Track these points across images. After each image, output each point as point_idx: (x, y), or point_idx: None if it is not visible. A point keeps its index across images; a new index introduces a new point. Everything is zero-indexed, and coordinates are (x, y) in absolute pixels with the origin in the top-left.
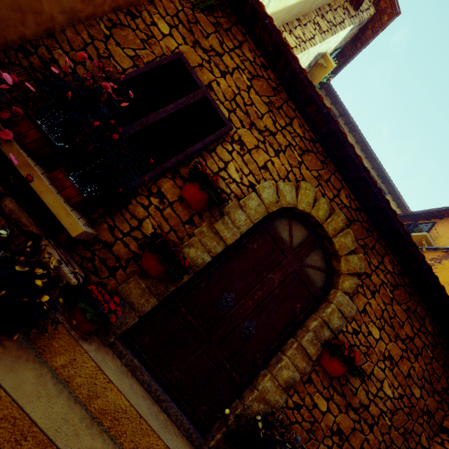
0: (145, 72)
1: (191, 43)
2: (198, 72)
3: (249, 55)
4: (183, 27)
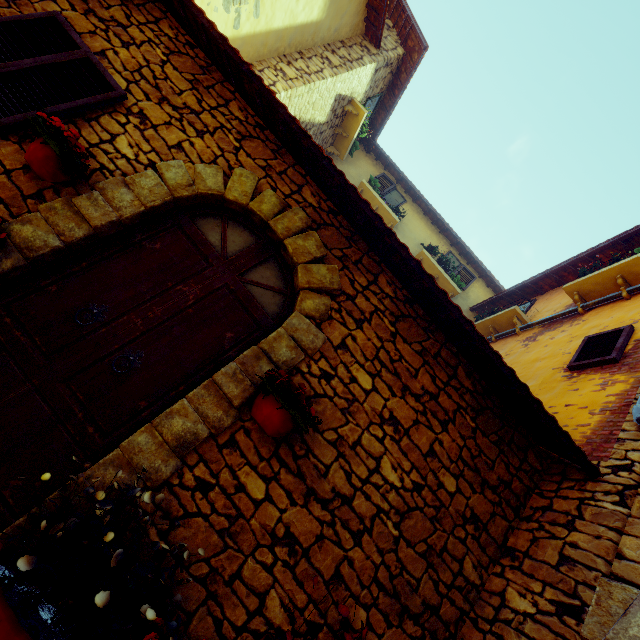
0: None
1: (83, 11)
2: (88, 39)
3: (169, 31)
4: None
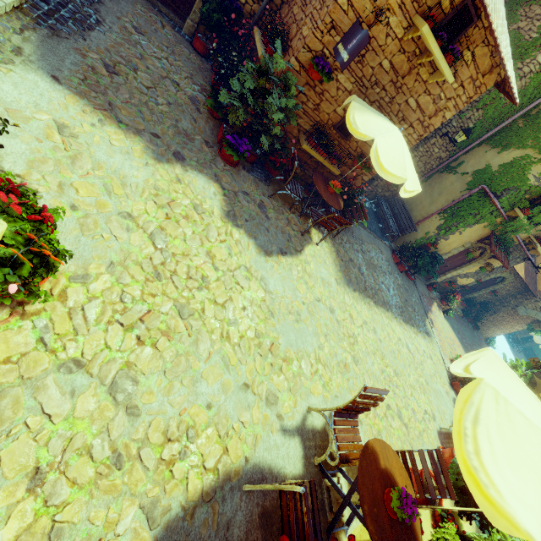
0: None
1: None
2: None
3: None
4: None
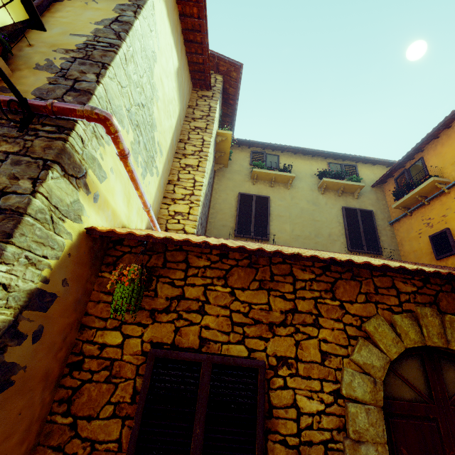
0: (141, 421)
1: (149, 319)
2: (181, 340)
3: (202, 262)
4: (129, 313)
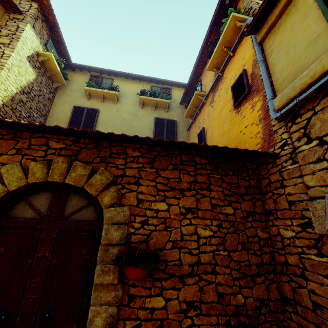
0: None
1: None
2: None
3: None
4: None
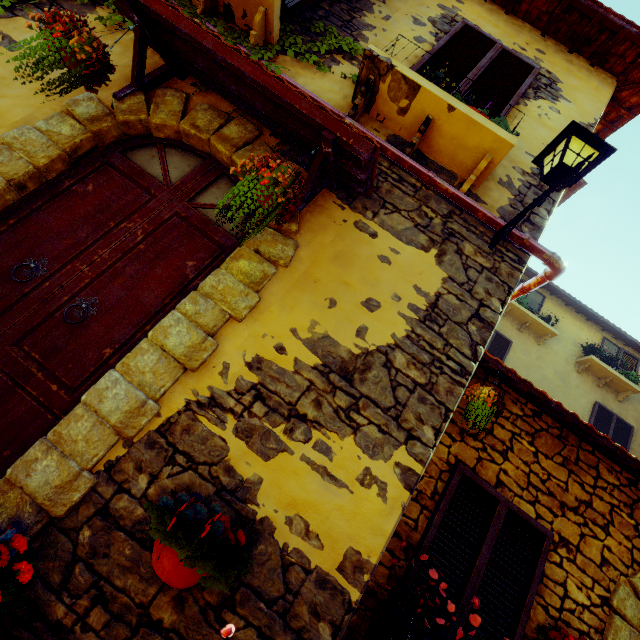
0: (442, 518)
1: (458, 435)
2: (481, 470)
3: (515, 409)
4: None
